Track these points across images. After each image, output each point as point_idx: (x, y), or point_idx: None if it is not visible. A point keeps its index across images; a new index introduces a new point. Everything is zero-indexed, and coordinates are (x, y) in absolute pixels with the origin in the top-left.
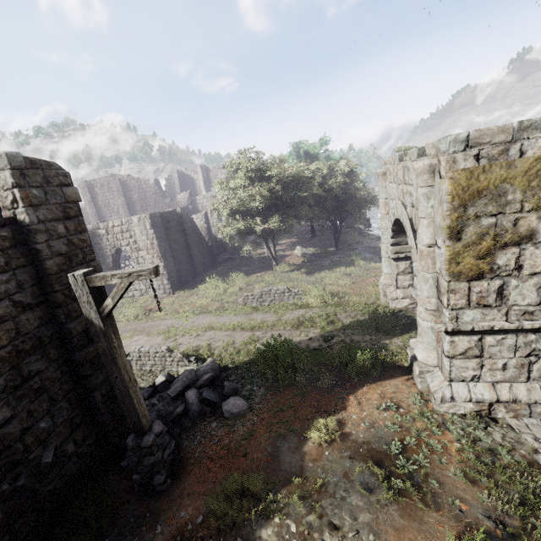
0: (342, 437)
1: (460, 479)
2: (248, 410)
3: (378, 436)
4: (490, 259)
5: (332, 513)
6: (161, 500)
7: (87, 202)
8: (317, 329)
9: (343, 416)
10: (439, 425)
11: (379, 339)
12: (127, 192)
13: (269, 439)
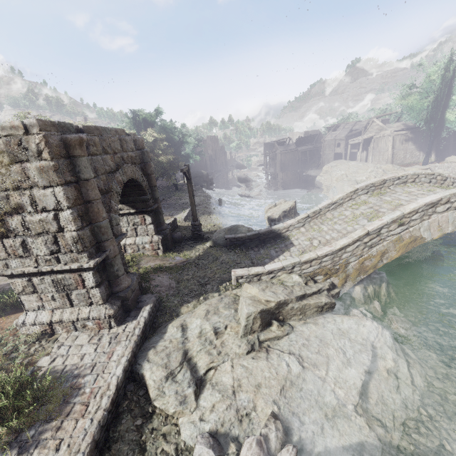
0: None
1: None
2: None
3: None
4: (5, 223)
5: None
6: None
7: None
8: None
9: None
10: (4, 344)
11: None
12: None
13: None
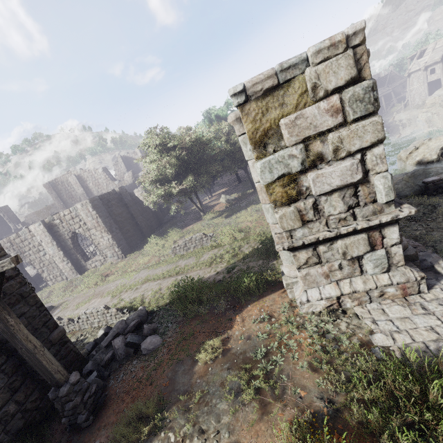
0: (224, 353)
1: (305, 370)
2: (161, 344)
3: (251, 346)
4: (298, 183)
5: (203, 420)
6: (85, 435)
7: (54, 198)
8: (224, 263)
9: (229, 334)
10: (299, 326)
11: (268, 261)
12: (83, 183)
13: (171, 366)
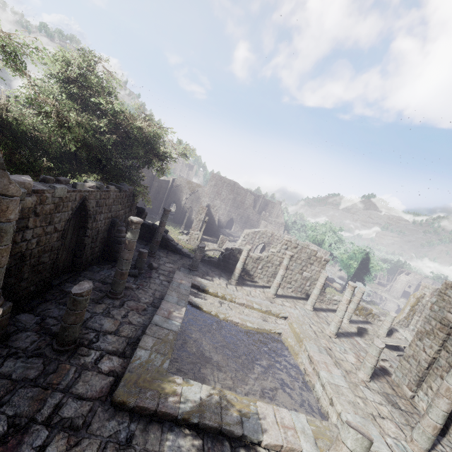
0: None
1: None
2: None
3: None
4: None
5: None
6: None
7: (209, 185)
8: None
9: None
10: None
11: None
12: (236, 194)
13: None
